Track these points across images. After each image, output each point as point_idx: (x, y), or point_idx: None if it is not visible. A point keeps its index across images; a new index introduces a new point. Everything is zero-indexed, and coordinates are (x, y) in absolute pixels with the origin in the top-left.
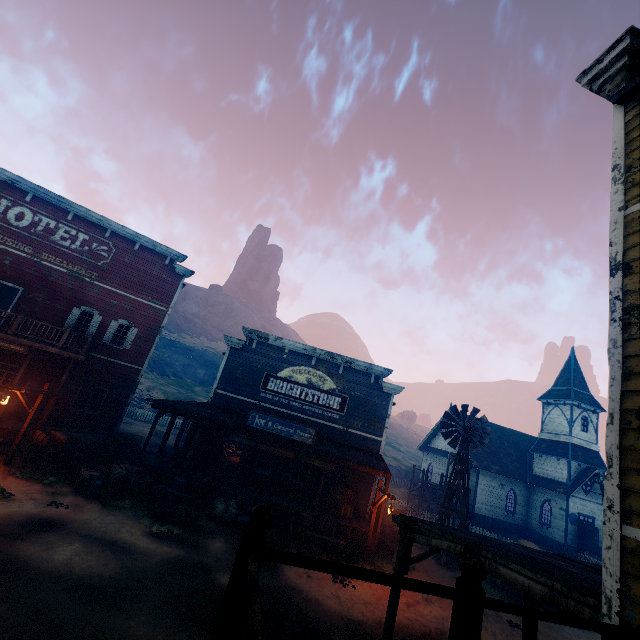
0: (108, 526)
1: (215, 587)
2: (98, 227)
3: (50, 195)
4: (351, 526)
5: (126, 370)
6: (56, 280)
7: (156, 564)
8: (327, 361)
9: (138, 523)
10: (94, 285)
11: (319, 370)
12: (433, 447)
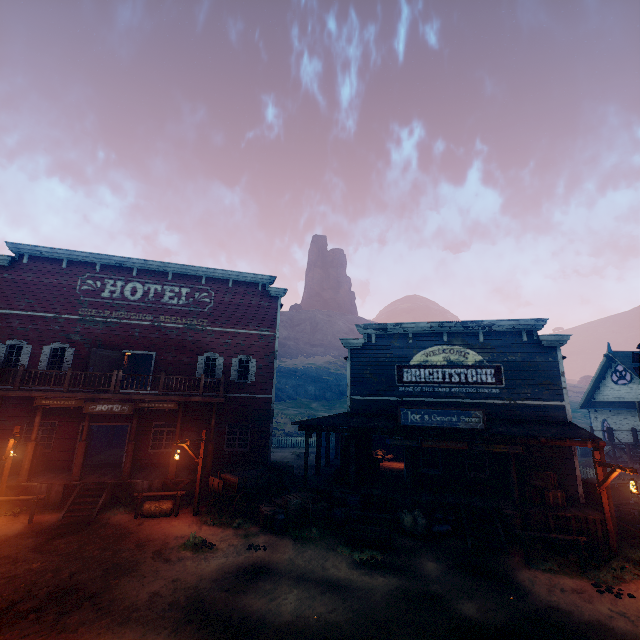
0: (311, 562)
1: (465, 621)
2: (194, 278)
3: (149, 264)
4: (573, 515)
5: (259, 401)
6: (177, 337)
7: (383, 600)
8: (460, 333)
9: (337, 553)
10: (207, 331)
11: (455, 345)
12: (600, 401)
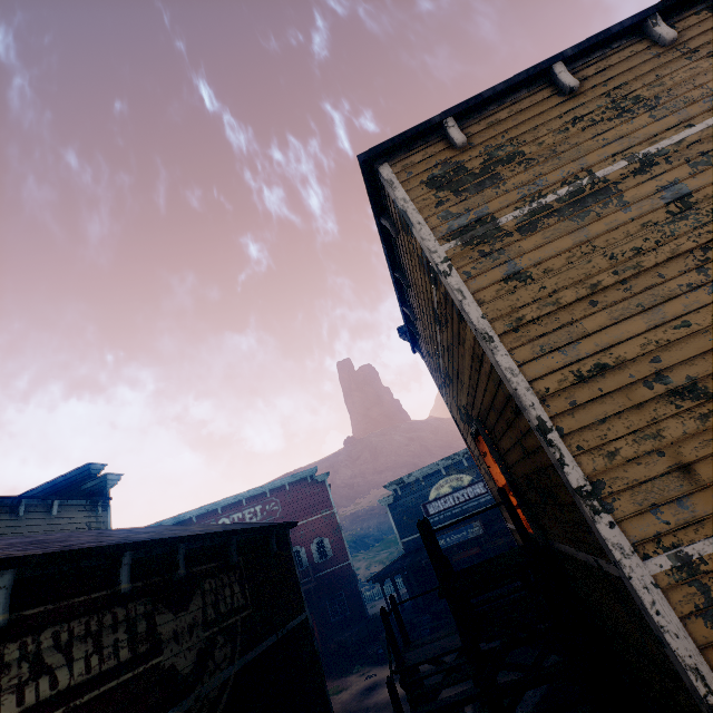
0: None
1: None
2: (261, 495)
3: (227, 500)
4: None
5: (342, 570)
6: None
7: None
8: (451, 464)
9: None
10: None
11: (452, 475)
12: None
